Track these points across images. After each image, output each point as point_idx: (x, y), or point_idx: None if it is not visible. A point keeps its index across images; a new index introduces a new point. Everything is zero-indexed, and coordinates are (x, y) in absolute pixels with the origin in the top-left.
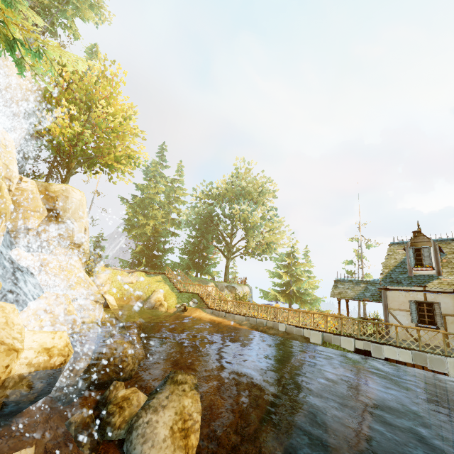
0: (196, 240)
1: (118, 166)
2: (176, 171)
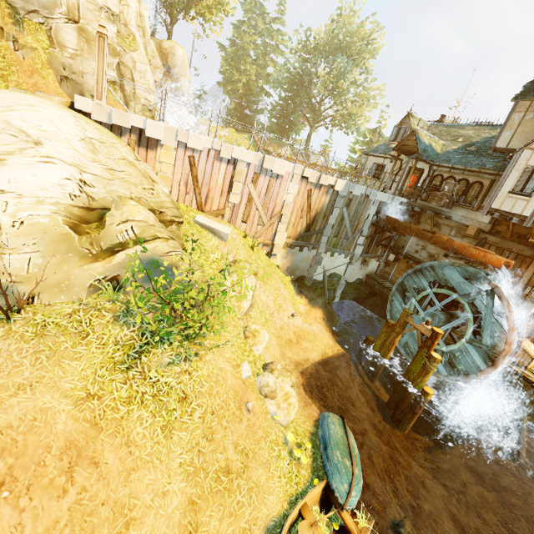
0: (285, 104)
1: (209, 17)
2: (278, 5)
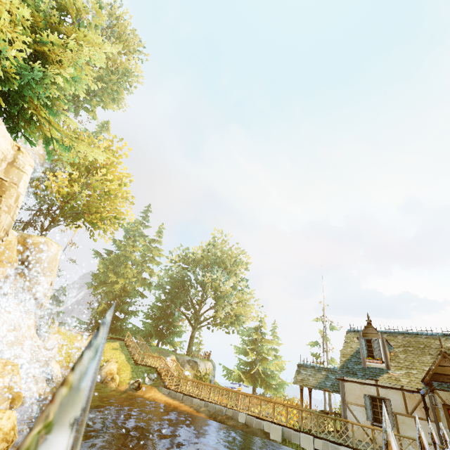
0: (164, 305)
1: (103, 225)
2: (157, 232)
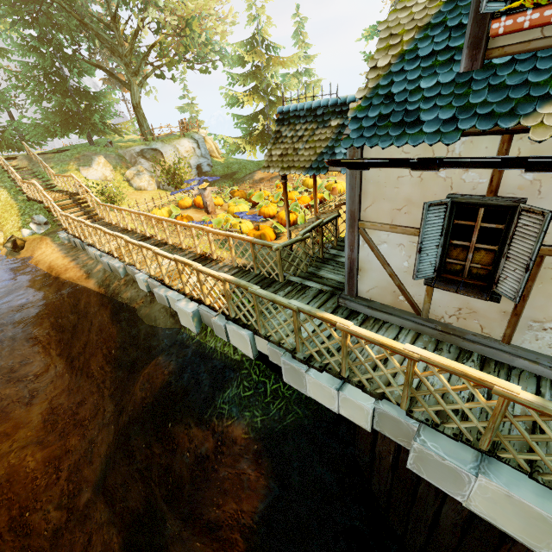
0: (38, 58)
1: None
2: None
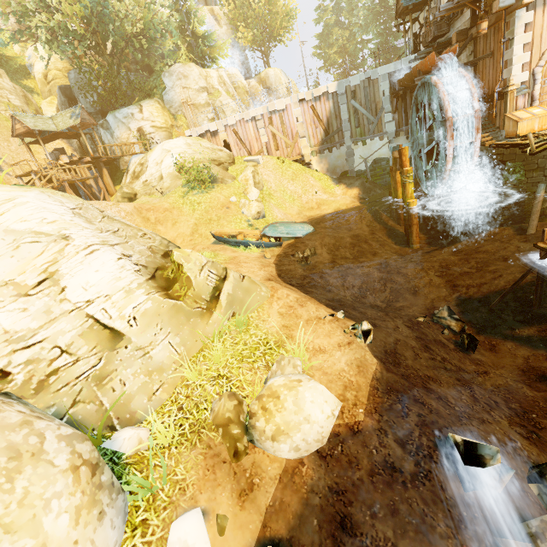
0: (381, 38)
1: (282, 32)
2: None
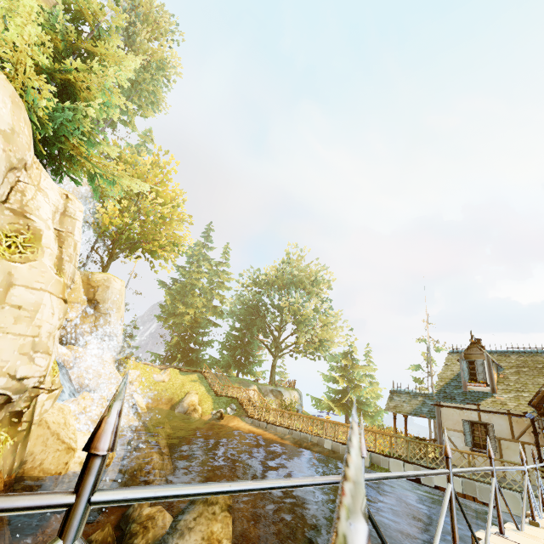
0: (240, 333)
1: (162, 253)
2: (223, 253)
